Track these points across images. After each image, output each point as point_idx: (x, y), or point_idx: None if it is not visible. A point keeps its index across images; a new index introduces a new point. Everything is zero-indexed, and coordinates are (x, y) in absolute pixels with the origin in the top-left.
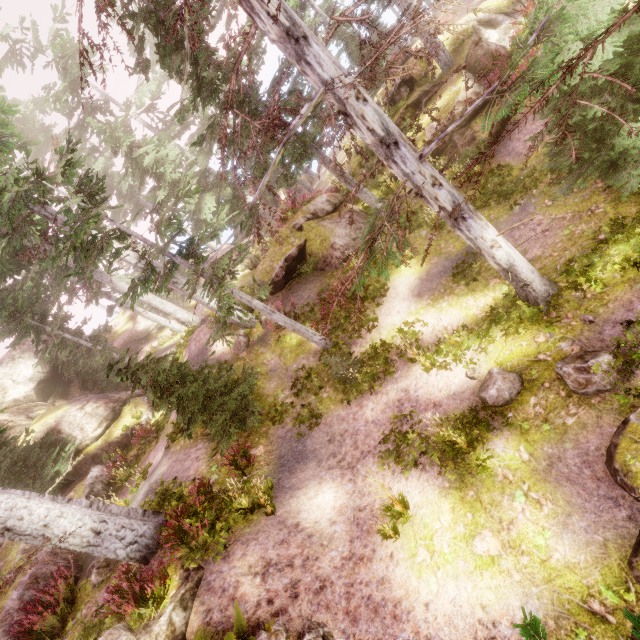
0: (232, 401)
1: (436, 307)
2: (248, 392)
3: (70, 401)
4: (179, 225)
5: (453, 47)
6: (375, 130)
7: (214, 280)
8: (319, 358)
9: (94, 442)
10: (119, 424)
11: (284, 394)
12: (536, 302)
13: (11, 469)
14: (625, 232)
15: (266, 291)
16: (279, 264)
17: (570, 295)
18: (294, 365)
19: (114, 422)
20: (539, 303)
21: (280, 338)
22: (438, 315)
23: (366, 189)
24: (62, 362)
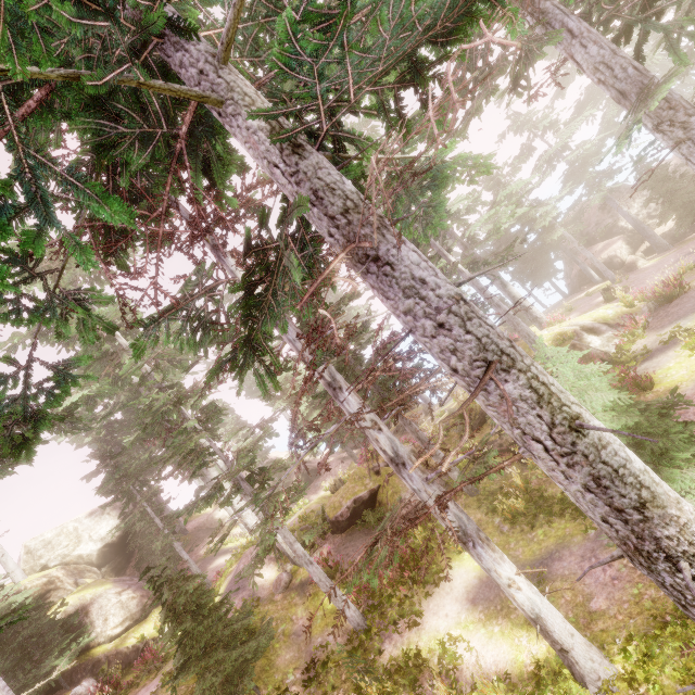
0: (229, 661)
1: (487, 628)
2: (250, 656)
3: (116, 579)
4: (253, 458)
5: (555, 343)
6: (386, 451)
7: (267, 511)
8: (346, 641)
9: (106, 642)
10: (139, 629)
11: (294, 676)
12: (584, 681)
13: (25, 641)
14: (693, 624)
15: (312, 536)
16: (347, 503)
17: (627, 691)
18: (319, 637)
19: (136, 624)
20: (587, 685)
21: (319, 593)
22: (486, 641)
23: (442, 455)
24: (135, 531)
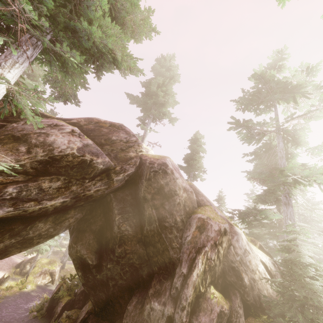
0: None
1: None
2: None
3: None
4: None
5: None
6: None
7: None
8: None
9: None
10: None
11: None
12: None
13: None
14: None
15: None
16: None
17: None
18: None
19: None
20: None
21: None
22: None
23: None
24: None
